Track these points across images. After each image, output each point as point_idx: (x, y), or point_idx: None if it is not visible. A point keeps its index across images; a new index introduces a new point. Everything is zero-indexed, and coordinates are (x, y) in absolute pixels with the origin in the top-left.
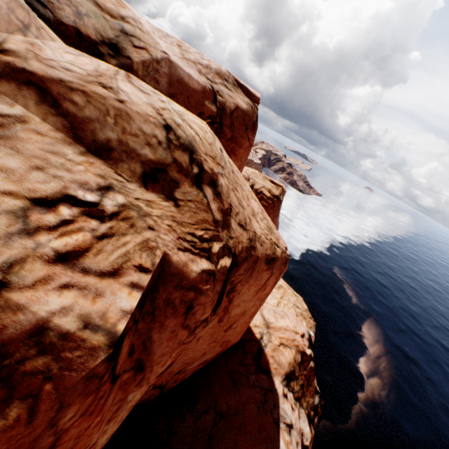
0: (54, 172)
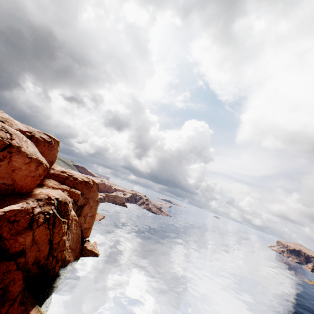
0: None
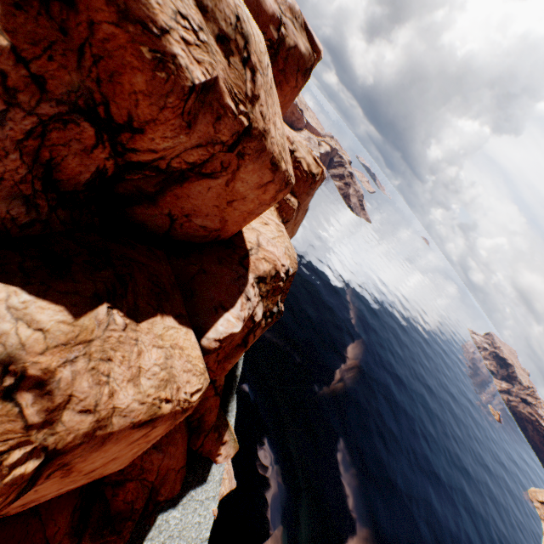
0: (185, 6)
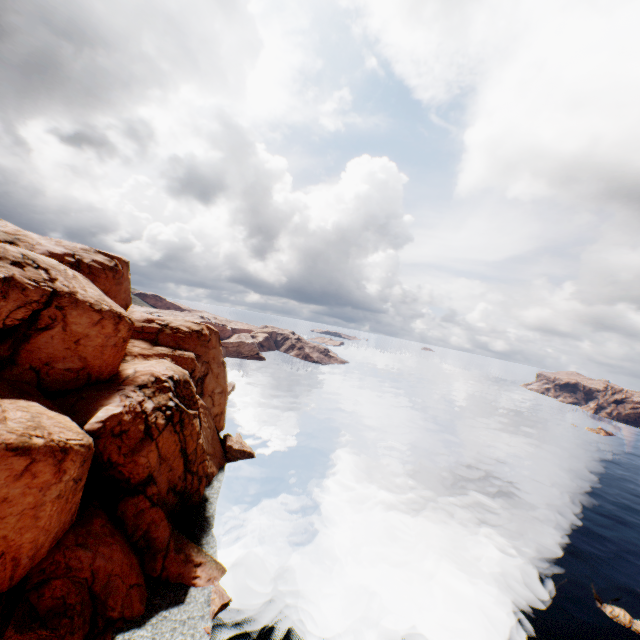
0: None
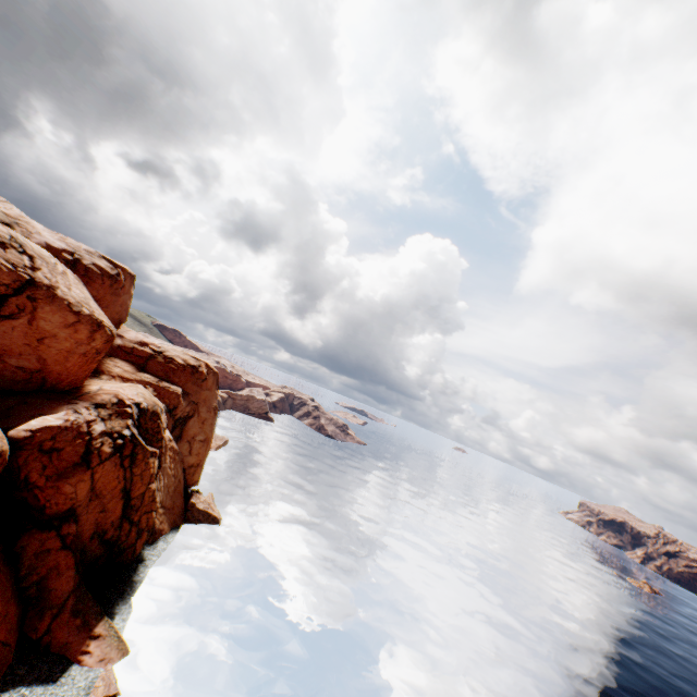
0: None
